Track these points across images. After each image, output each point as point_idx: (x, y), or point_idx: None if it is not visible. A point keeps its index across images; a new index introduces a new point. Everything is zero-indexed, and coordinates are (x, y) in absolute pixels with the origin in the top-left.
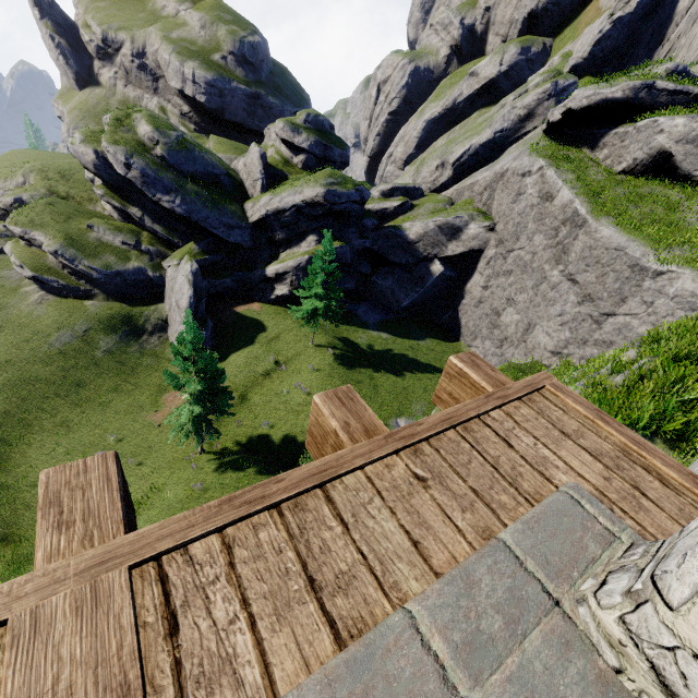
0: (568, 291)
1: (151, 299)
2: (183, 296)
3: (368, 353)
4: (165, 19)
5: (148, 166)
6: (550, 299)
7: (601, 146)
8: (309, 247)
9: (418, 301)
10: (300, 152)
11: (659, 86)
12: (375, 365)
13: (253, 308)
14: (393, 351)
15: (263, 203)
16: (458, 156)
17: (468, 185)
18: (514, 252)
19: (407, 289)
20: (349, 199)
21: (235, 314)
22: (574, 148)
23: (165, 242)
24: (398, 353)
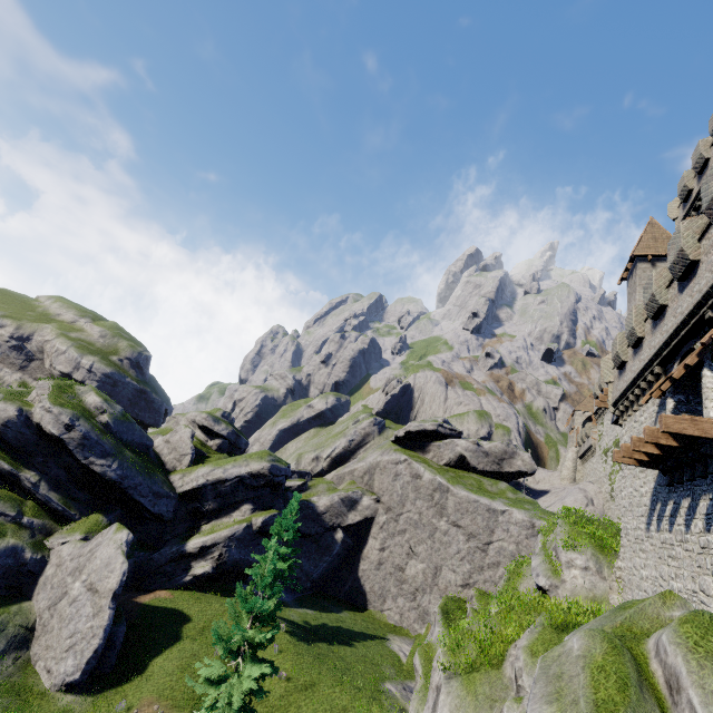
0: (457, 533)
1: (6, 596)
2: (113, 572)
3: (310, 628)
4: (60, 322)
5: (93, 429)
6: (446, 542)
7: (428, 451)
8: (244, 515)
9: (322, 573)
10: (215, 437)
11: (445, 426)
12: (325, 639)
13: (162, 595)
14: (328, 624)
15: (202, 473)
16: (329, 453)
17: (348, 472)
18: (403, 515)
19: (316, 560)
20: (286, 472)
21: (140, 606)
22: (413, 451)
23: (51, 514)
24: (334, 625)
